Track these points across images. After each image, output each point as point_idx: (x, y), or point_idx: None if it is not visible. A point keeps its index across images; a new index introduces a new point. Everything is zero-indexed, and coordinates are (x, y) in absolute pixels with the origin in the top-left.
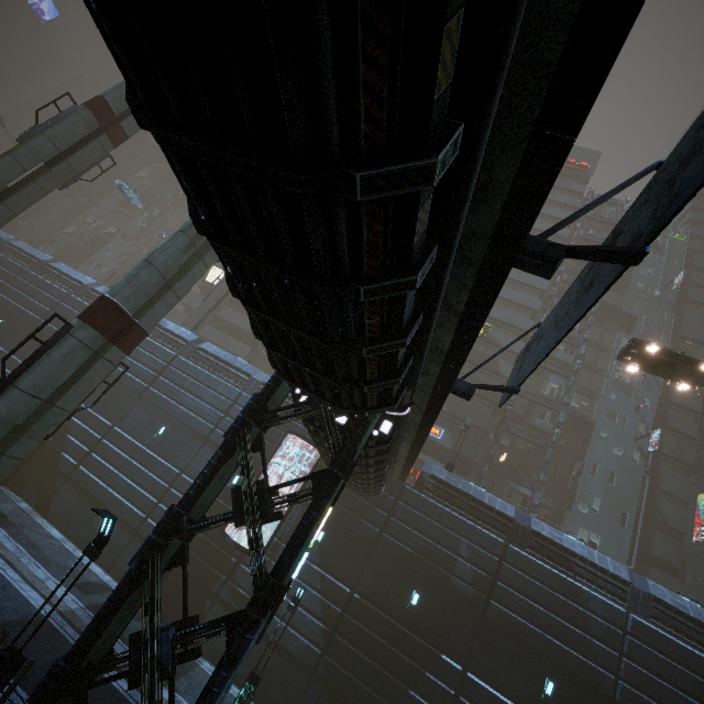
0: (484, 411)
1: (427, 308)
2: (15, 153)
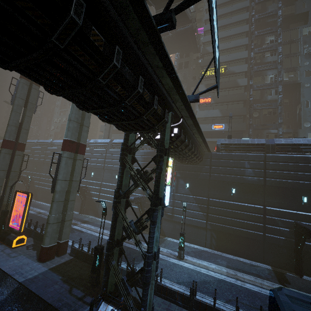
0: (239, 107)
1: (143, 73)
2: (13, 109)
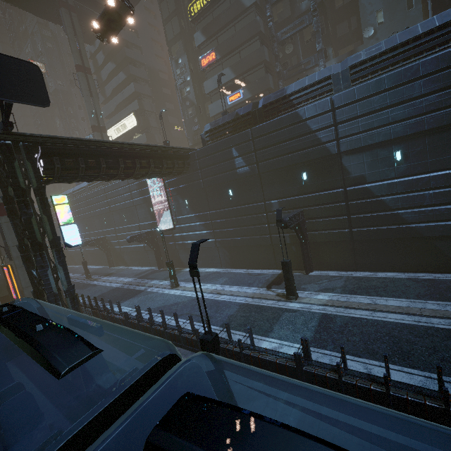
0: (255, 49)
1: None
2: None
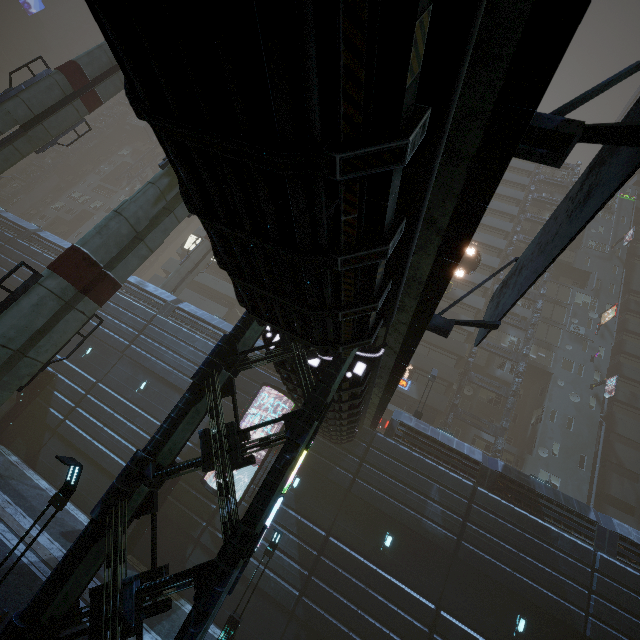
0: (448, 363)
1: (409, 216)
2: None
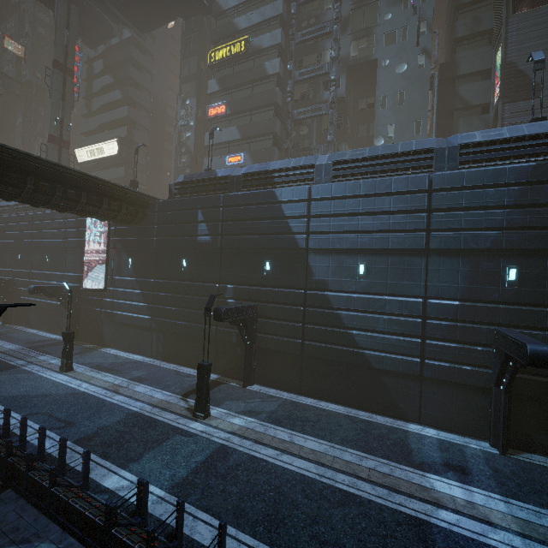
0: (268, 118)
1: None
2: None
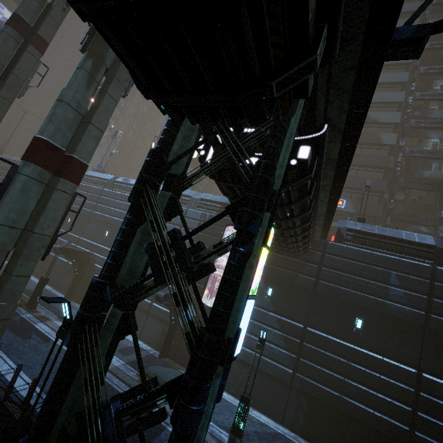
0: (376, 177)
1: None
2: None
